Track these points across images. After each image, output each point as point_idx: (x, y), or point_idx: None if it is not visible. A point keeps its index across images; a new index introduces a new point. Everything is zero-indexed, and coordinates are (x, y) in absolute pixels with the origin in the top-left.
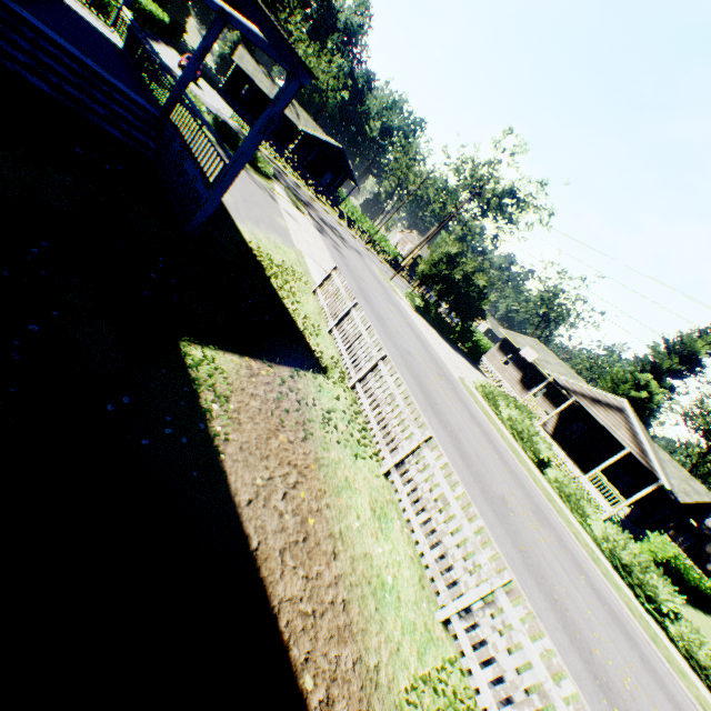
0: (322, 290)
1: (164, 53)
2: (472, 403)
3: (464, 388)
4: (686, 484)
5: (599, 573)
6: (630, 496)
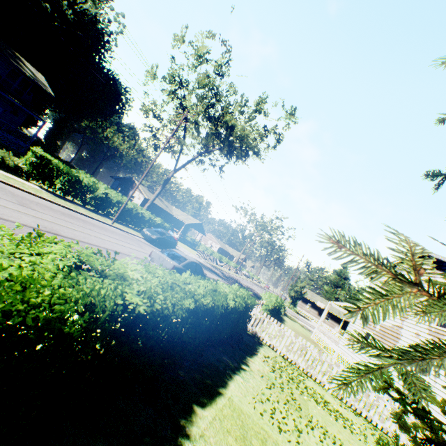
0: None
1: None
2: None
3: None
4: None
5: None
6: None
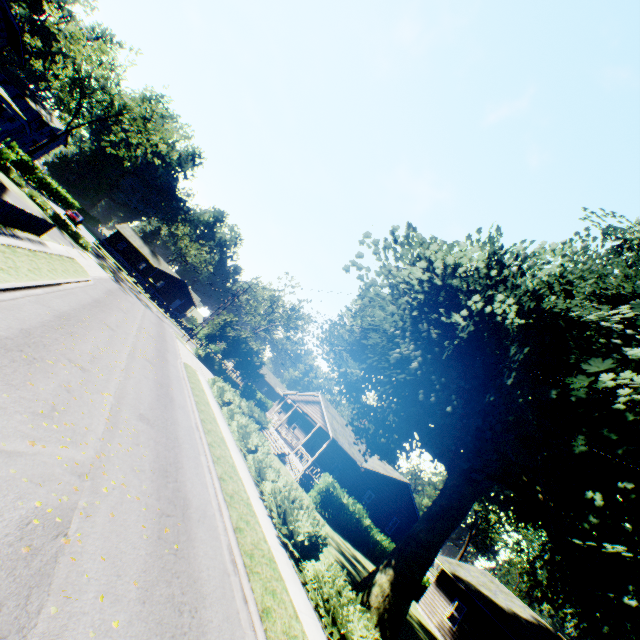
0: (43, 233)
1: (59, 209)
2: (181, 365)
3: (184, 363)
4: (381, 467)
5: (194, 407)
6: (340, 479)
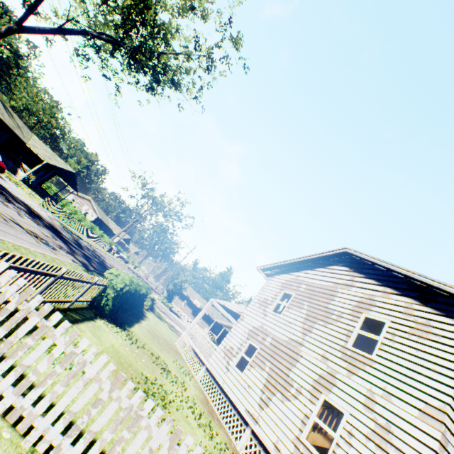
0: None
1: None
2: None
3: None
4: None
5: None
6: None
